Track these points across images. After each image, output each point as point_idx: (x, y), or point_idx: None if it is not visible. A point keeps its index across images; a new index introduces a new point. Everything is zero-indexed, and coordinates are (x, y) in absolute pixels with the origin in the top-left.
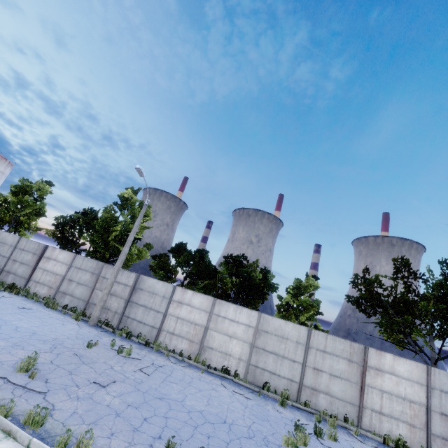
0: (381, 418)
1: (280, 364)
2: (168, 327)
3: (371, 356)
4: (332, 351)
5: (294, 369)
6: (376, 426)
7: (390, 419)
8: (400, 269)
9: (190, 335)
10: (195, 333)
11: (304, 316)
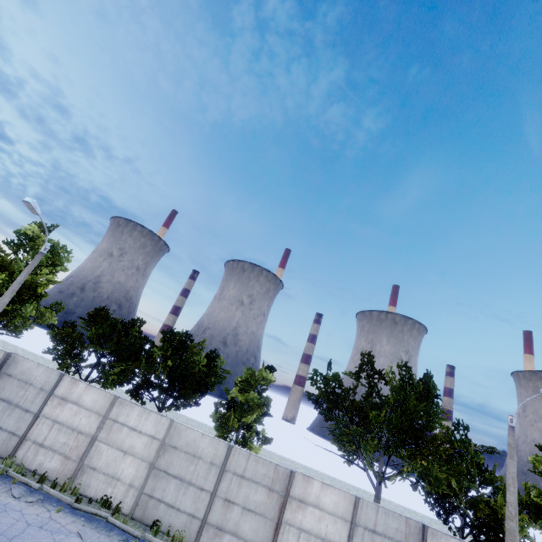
0: None
1: (183, 493)
2: (36, 436)
3: (297, 483)
4: (252, 476)
5: (199, 501)
6: None
7: None
8: (363, 368)
9: (67, 448)
10: (75, 445)
11: (247, 418)
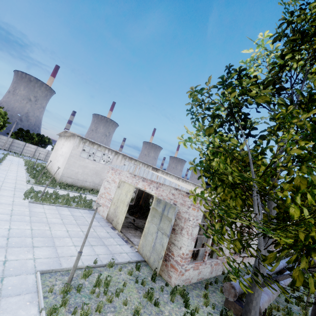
0: None
1: None
2: (24, 151)
3: None
4: None
5: None
6: None
7: None
8: None
9: (31, 153)
10: (32, 153)
11: None
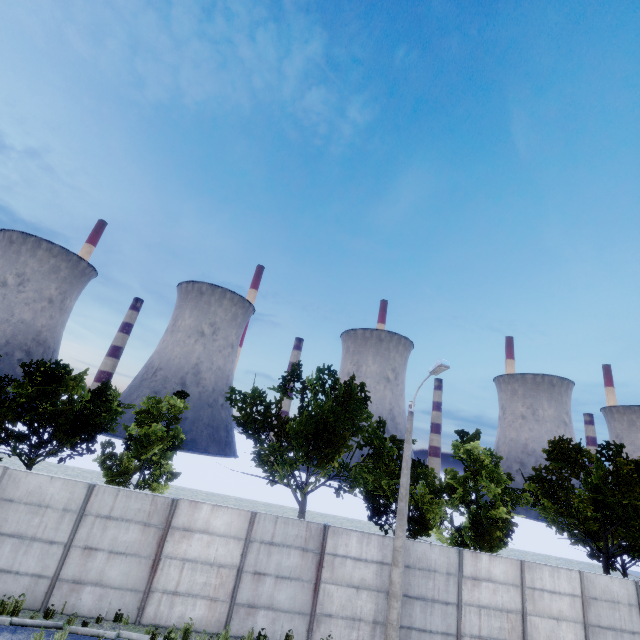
0: (173, 601)
1: (24, 552)
2: None
3: (181, 512)
4: (122, 515)
5: (48, 557)
6: (165, 614)
7: (187, 599)
8: (288, 379)
9: None
10: None
11: (147, 455)
